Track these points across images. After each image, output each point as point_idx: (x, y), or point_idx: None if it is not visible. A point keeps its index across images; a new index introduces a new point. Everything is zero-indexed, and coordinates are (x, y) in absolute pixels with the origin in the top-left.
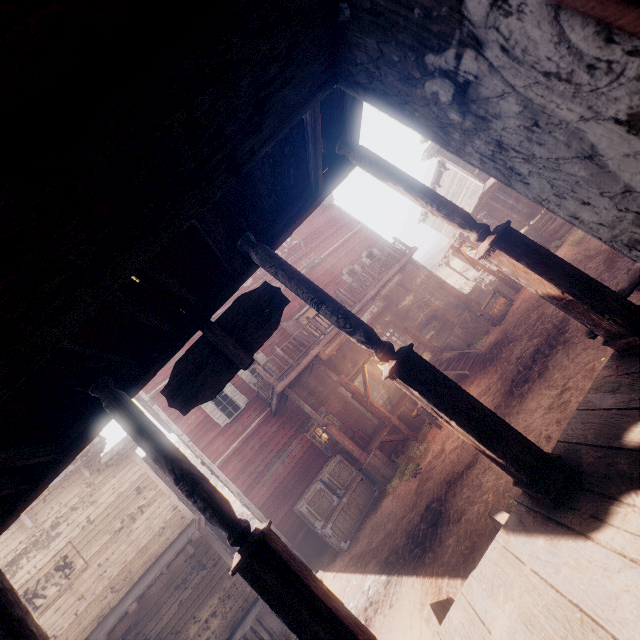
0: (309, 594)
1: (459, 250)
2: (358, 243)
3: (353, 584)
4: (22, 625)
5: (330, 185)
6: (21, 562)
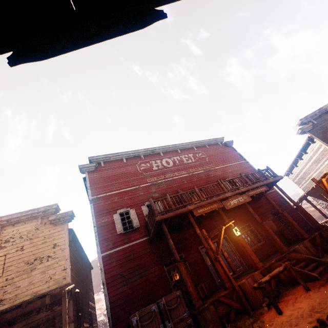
0: None
1: (321, 180)
2: (241, 169)
3: None
4: None
5: None
6: None
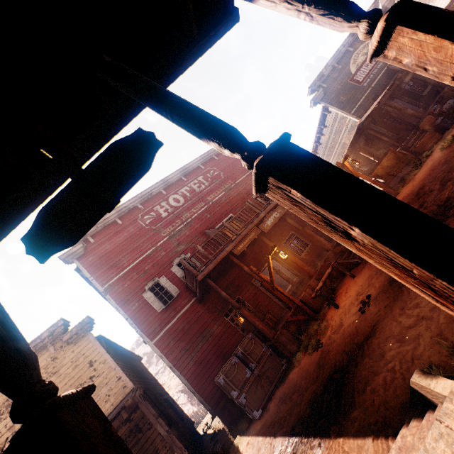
0: None
1: (343, 164)
2: None
3: (262, 453)
4: None
5: (206, 36)
6: None
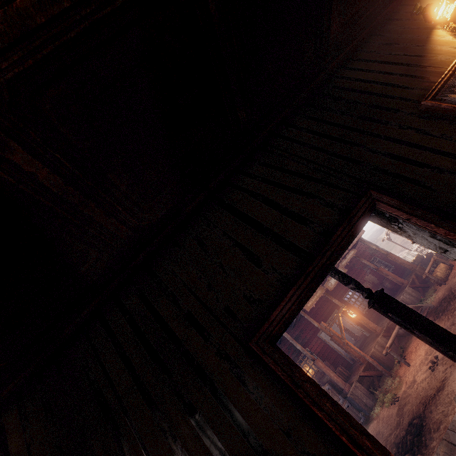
0: None
1: None
2: None
3: None
4: None
5: None
6: None
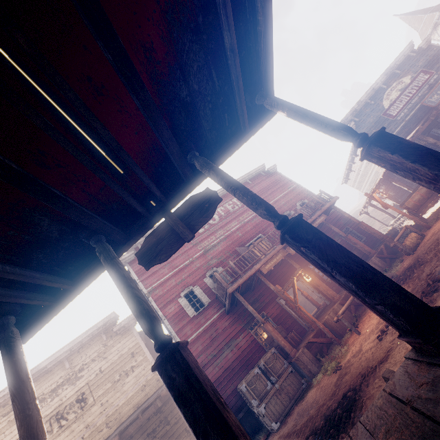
0: (205, 396)
1: (371, 195)
2: (294, 196)
3: None
4: (24, 385)
5: (254, 127)
6: (58, 391)
